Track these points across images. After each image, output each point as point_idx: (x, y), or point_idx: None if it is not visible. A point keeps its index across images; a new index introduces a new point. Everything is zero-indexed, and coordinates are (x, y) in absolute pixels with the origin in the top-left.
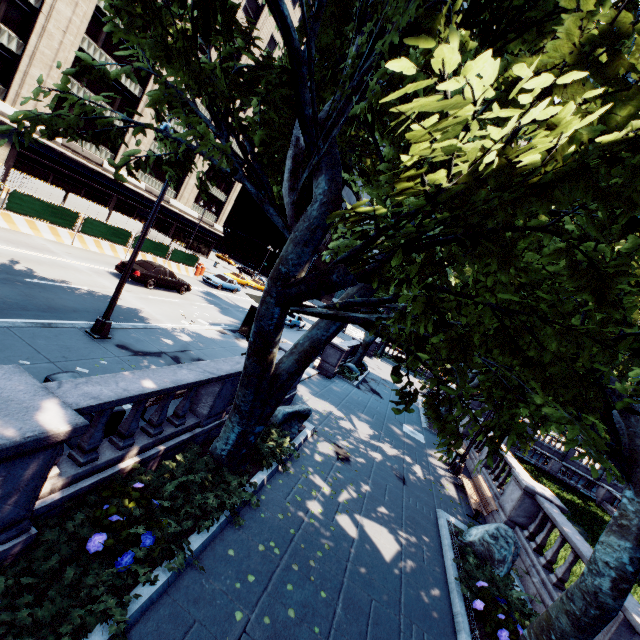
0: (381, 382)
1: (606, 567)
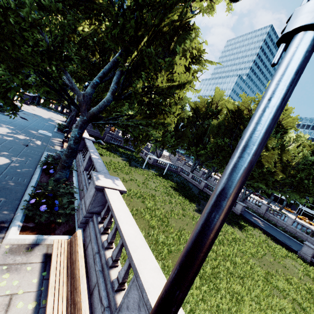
0: (31, 115)
1: (72, 137)
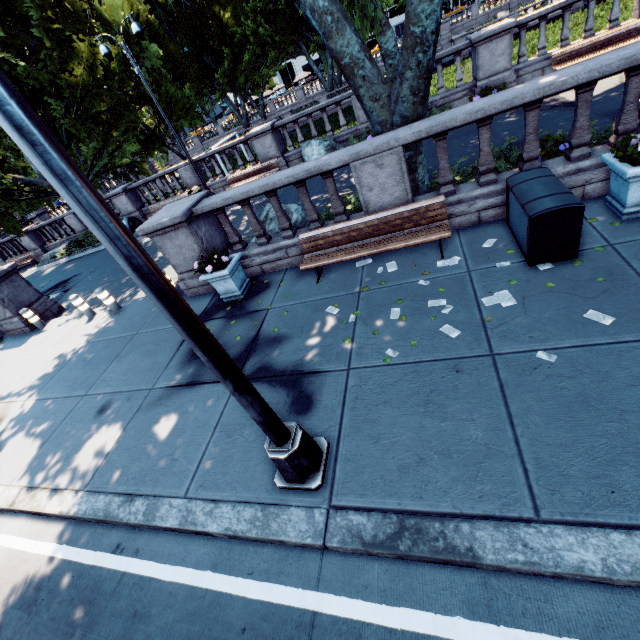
0: None
1: (395, 48)
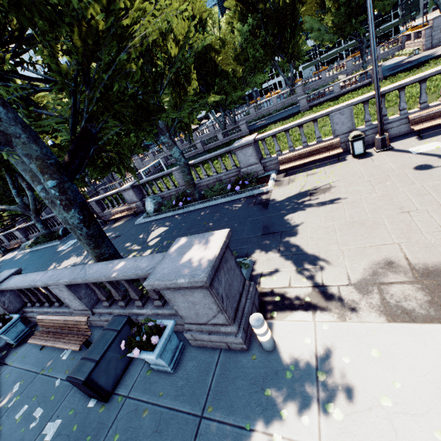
0: None
1: (180, 156)
